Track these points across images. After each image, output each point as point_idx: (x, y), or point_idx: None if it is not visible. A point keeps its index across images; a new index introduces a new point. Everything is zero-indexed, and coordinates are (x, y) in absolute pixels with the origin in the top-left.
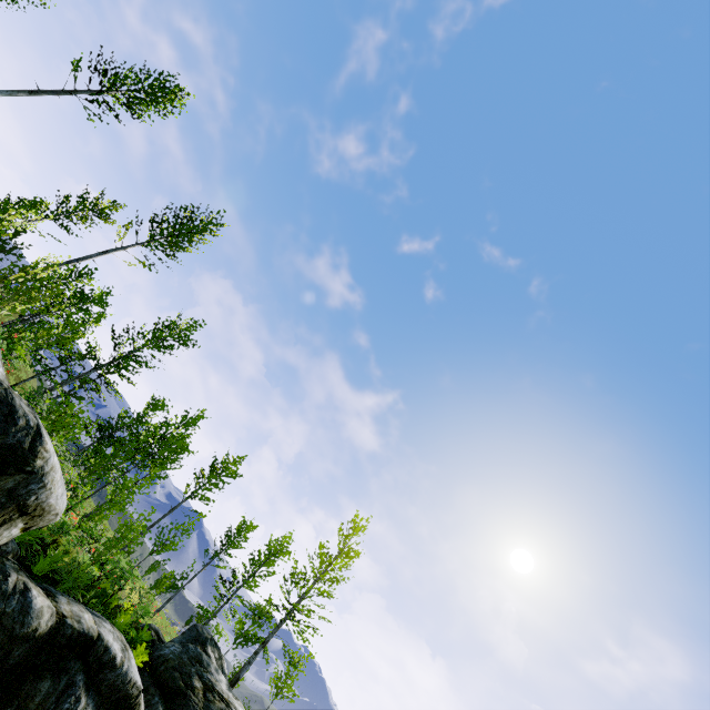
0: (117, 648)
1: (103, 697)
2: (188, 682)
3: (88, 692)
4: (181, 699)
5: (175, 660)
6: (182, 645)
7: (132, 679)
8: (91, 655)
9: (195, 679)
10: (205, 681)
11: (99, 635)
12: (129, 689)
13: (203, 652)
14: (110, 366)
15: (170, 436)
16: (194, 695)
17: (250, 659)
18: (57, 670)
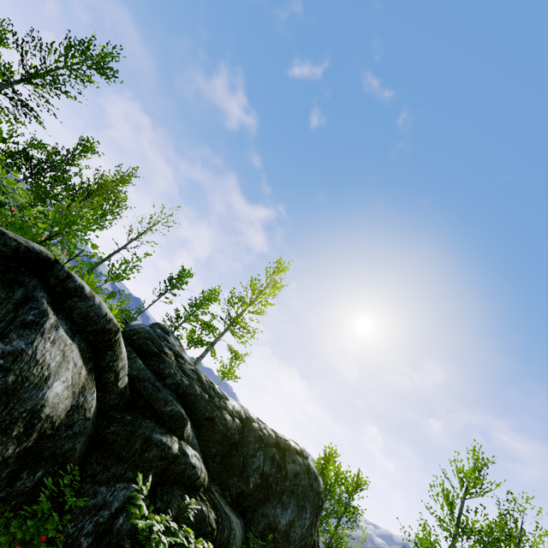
0: (83, 283)
1: (77, 325)
2: (160, 349)
3: (56, 314)
4: (157, 358)
5: (146, 334)
6: (149, 327)
7: (107, 315)
8: (51, 276)
9: (166, 349)
10: (175, 352)
11: (56, 260)
12: (105, 324)
13: (168, 337)
14: (22, 82)
15: (105, 182)
16: (167, 357)
17: (202, 354)
18: (6, 279)
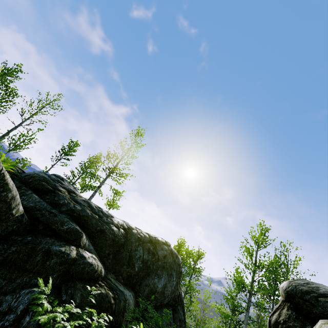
0: None
1: None
2: (54, 188)
3: None
4: (51, 193)
5: (40, 178)
6: (44, 173)
7: None
8: None
9: (60, 188)
10: (68, 190)
11: None
12: None
13: (62, 181)
14: None
15: None
16: (61, 193)
17: (92, 194)
18: None
